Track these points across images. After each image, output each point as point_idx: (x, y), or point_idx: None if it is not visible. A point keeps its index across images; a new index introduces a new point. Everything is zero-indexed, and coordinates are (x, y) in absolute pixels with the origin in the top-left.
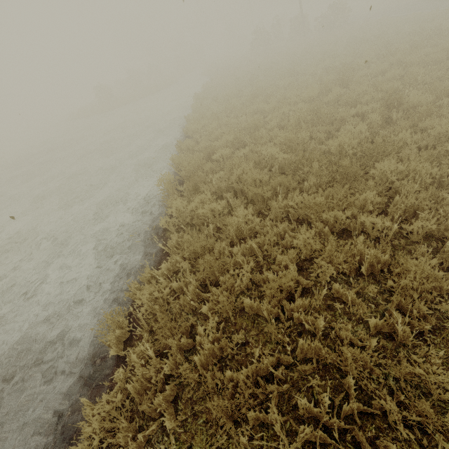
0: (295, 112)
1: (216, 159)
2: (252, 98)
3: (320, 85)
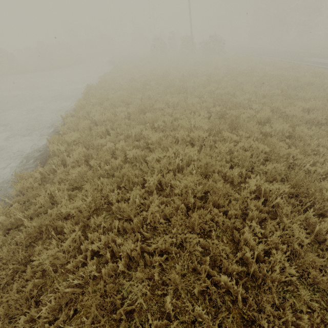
0: (182, 156)
1: (43, 258)
2: (138, 114)
3: (211, 122)
